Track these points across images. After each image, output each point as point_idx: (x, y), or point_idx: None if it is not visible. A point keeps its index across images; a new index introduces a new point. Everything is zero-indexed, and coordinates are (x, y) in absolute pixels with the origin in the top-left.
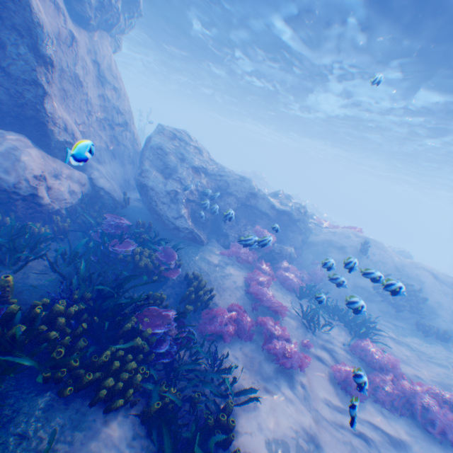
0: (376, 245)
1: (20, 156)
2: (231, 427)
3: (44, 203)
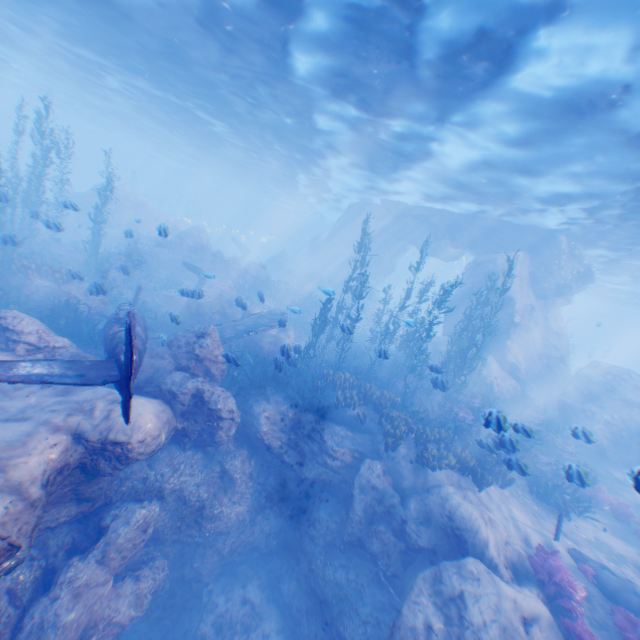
0: None
1: (489, 366)
2: (568, 506)
3: (492, 390)
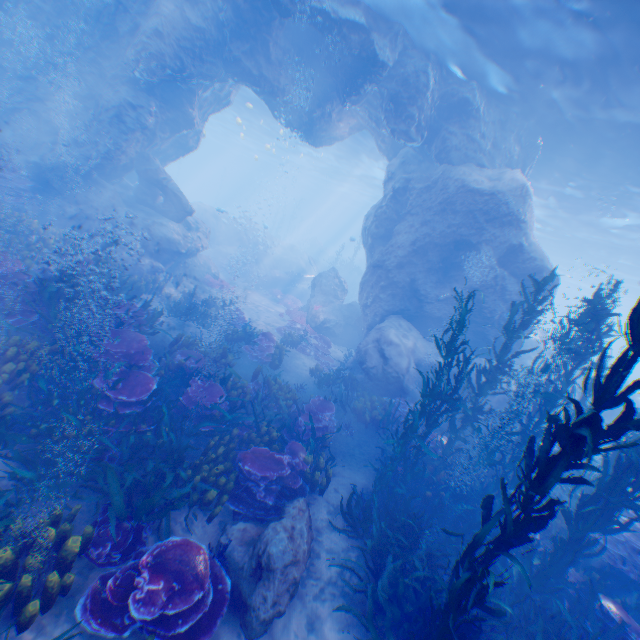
0: None
1: None
2: None
3: None
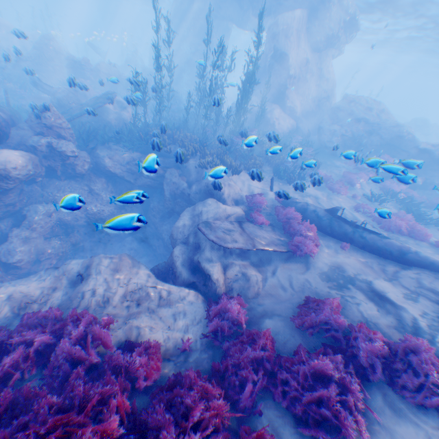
0: None
1: (273, 111)
2: (291, 179)
3: (275, 128)
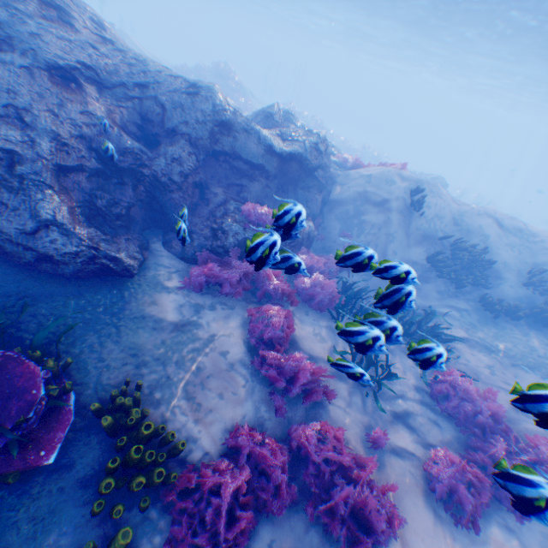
0: (431, 191)
1: None
2: None
3: None
